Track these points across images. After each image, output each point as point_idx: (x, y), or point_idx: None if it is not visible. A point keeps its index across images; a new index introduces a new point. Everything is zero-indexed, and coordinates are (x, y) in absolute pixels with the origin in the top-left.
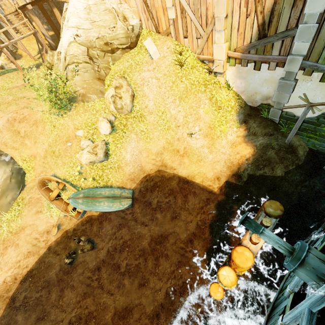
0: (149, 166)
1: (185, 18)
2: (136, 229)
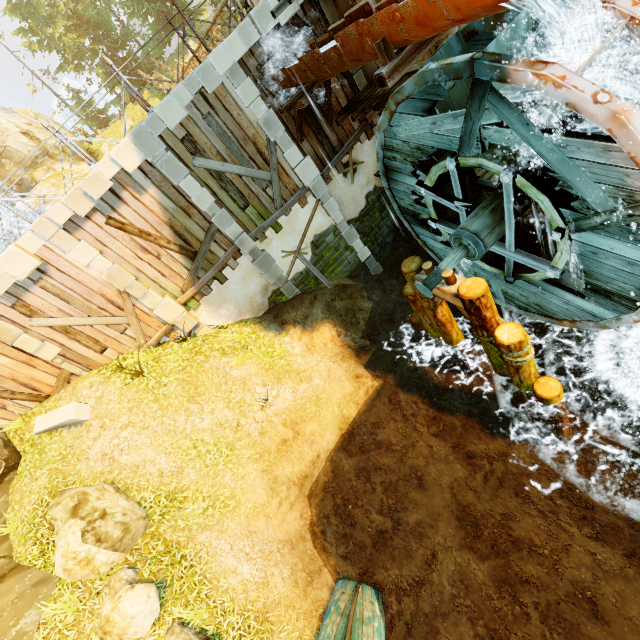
0: (291, 519)
1: (79, 332)
2: (442, 586)
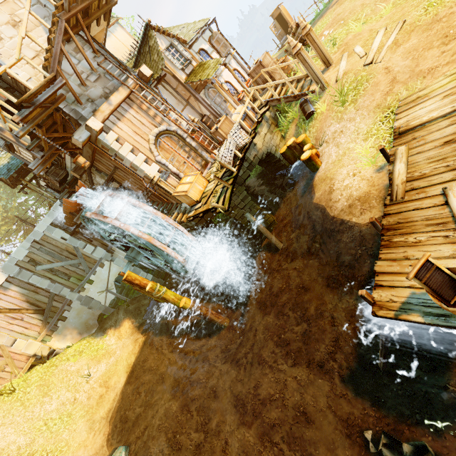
0: (98, 439)
1: None
2: (155, 423)
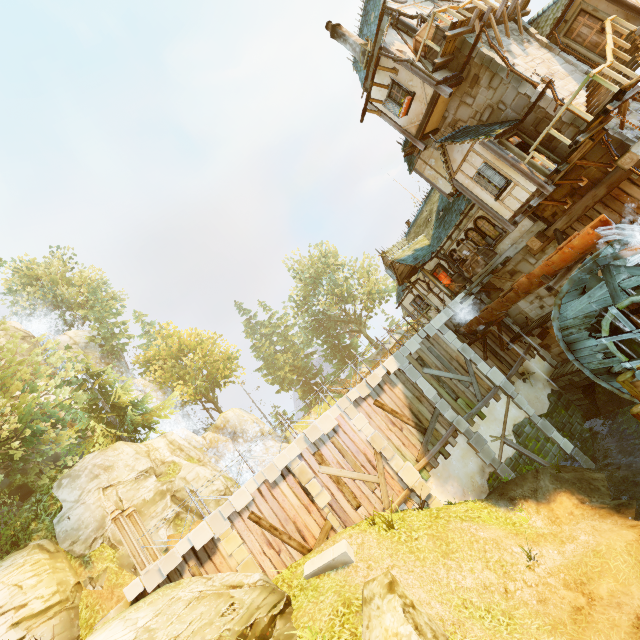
0: None
1: (345, 484)
2: None
